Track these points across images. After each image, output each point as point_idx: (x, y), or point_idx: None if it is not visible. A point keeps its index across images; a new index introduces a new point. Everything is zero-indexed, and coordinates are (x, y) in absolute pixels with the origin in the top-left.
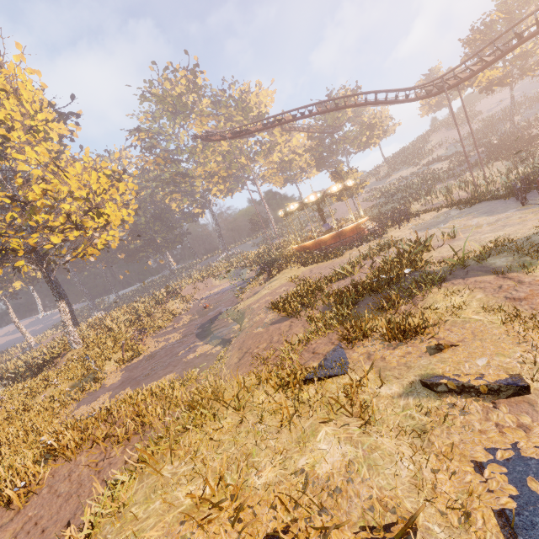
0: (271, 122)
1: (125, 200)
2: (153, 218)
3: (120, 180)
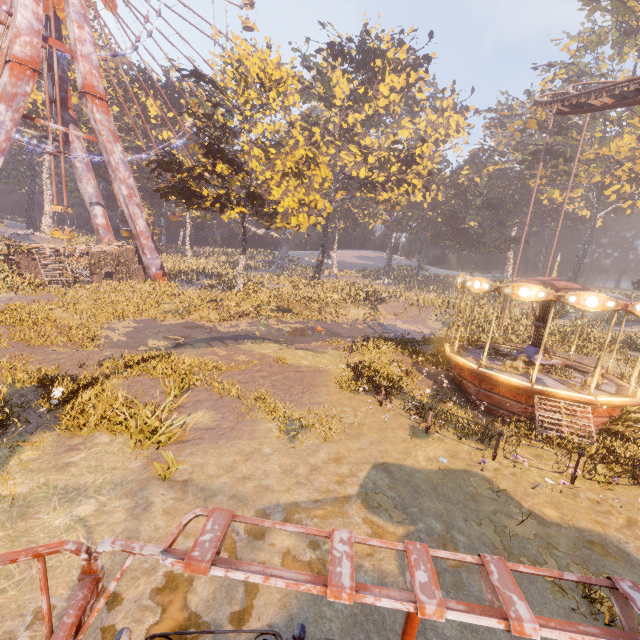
0: (633, 92)
1: (325, 186)
2: (484, 204)
3: (318, 166)
